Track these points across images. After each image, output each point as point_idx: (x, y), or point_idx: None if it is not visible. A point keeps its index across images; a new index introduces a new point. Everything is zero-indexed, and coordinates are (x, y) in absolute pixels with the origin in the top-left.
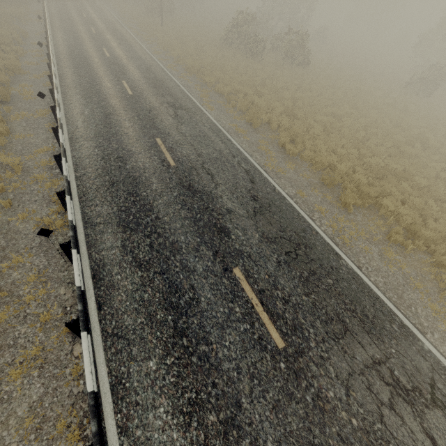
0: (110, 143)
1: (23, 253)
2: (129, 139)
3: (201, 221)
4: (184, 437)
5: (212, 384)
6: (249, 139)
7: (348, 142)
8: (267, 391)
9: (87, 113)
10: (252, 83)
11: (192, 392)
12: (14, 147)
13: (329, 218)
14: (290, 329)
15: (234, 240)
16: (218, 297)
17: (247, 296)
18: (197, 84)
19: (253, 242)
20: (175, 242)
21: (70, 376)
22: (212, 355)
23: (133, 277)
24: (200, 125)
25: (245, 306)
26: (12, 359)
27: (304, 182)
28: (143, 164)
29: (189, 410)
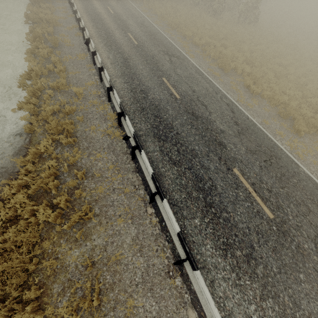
0: (133, 80)
1: (100, 151)
2: (145, 77)
3: (205, 137)
4: (224, 261)
5: (235, 235)
6: (223, 81)
7: (293, 86)
8: (268, 241)
9: (111, 58)
10: (218, 38)
11: (224, 238)
12: (71, 80)
13: (286, 140)
14: (275, 207)
15: (229, 151)
16: (227, 185)
17: (245, 186)
18: (179, 37)
19: (242, 152)
20: (192, 149)
21: (149, 225)
22: (231, 219)
23: (172, 170)
24: (189, 69)
25: (245, 192)
26: (114, 213)
27: (266, 114)
28: (159, 96)
29: (224, 247)
